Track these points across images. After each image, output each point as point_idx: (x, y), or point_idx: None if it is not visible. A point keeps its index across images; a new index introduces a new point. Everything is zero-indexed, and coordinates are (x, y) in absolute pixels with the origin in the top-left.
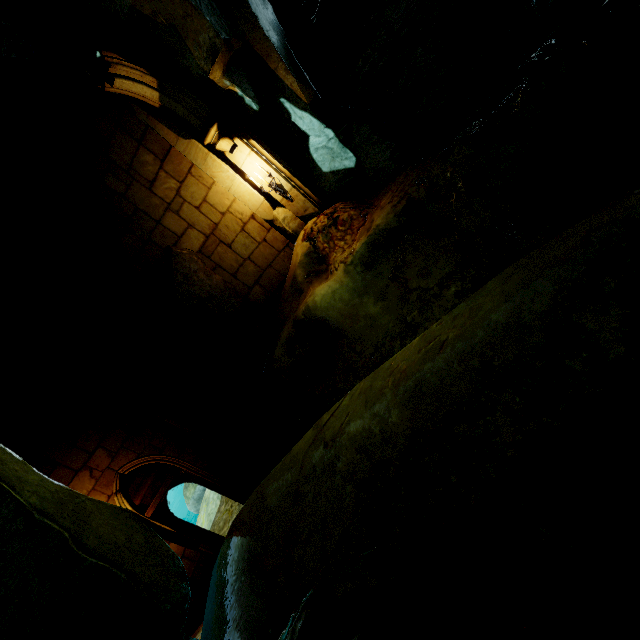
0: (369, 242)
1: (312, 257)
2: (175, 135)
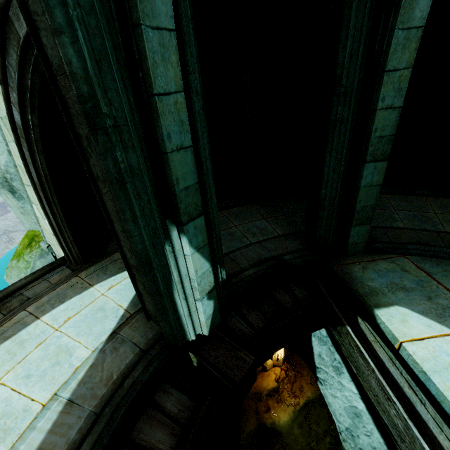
0: (305, 402)
1: (274, 389)
2: None
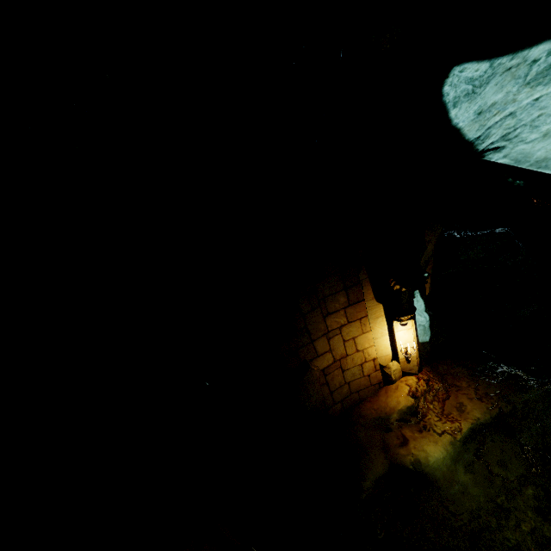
0: (471, 428)
1: (410, 409)
2: (373, 296)
